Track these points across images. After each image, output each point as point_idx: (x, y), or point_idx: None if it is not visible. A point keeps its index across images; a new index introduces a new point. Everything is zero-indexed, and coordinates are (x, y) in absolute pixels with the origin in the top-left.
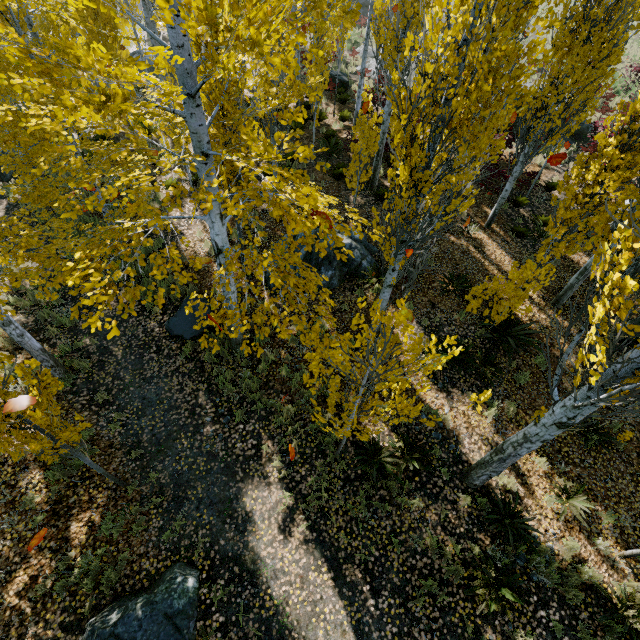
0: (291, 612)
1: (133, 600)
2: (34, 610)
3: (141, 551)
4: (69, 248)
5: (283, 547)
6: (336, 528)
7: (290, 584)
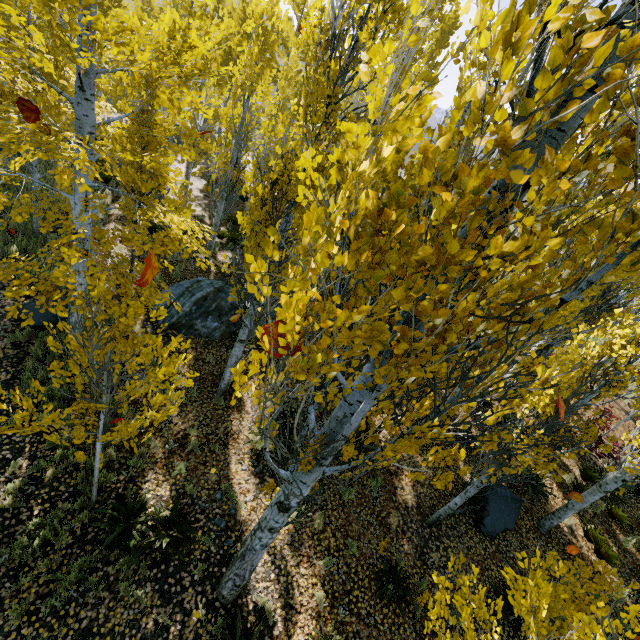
0: None
1: None
2: None
3: None
4: None
5: None
6: (19, 599)
7: None
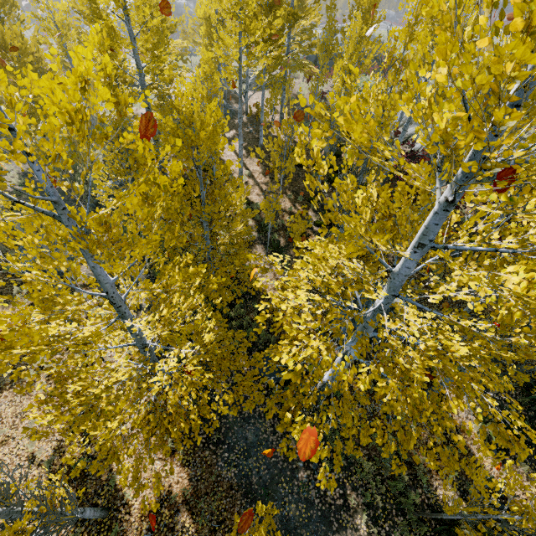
0: None
1: None
2: None
3: None
4: (271, 385)
5: None
6: None
7: None
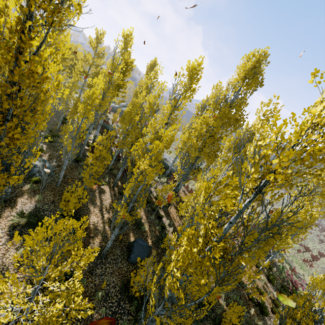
0: None
1: None
2: None
3: None
4: None
5: None
6: None
7: None
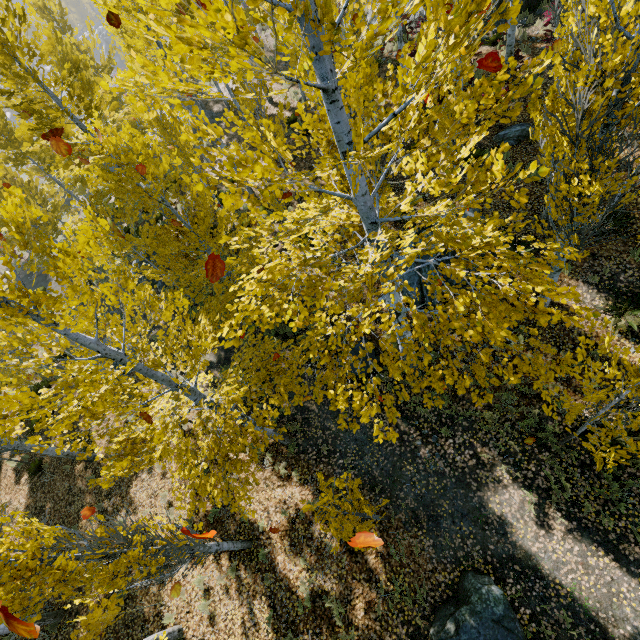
0: (588, 596)
1: (456, 611)
2: (382, 627)
3: (430, 568)
4: (310, 373)
5: (549, 540)
6: (593, 513)
7: (574, 572)
